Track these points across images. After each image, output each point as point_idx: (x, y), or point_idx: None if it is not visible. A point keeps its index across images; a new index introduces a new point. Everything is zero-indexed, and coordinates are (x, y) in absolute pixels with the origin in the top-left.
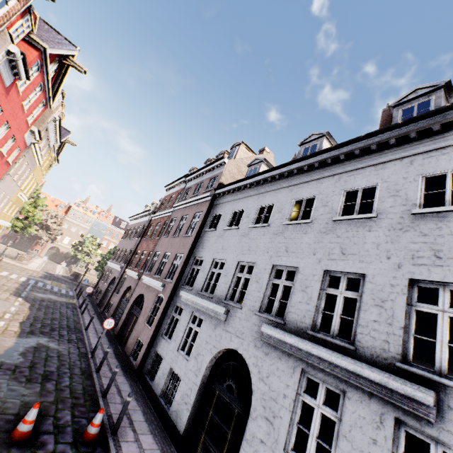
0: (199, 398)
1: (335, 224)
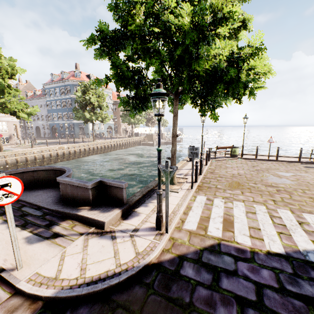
0: (36, 133)
1: (40, 109)
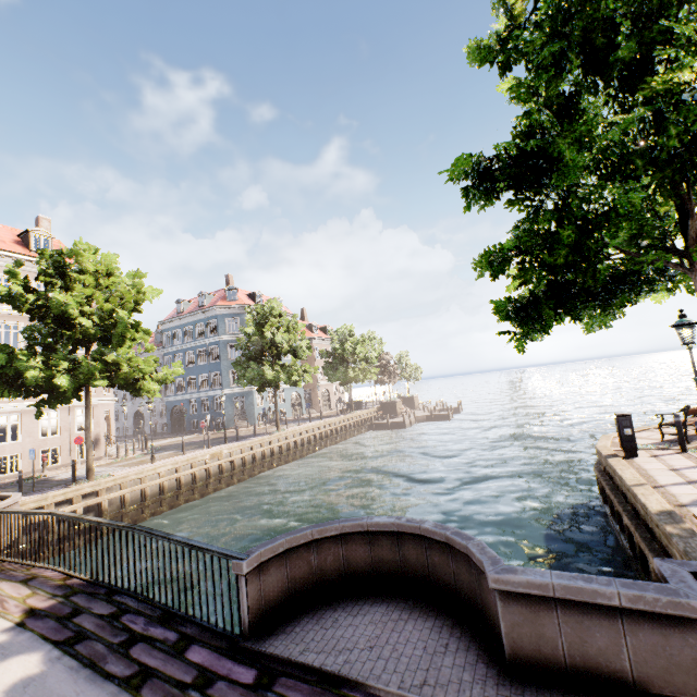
0: (135, 426)
1: None
